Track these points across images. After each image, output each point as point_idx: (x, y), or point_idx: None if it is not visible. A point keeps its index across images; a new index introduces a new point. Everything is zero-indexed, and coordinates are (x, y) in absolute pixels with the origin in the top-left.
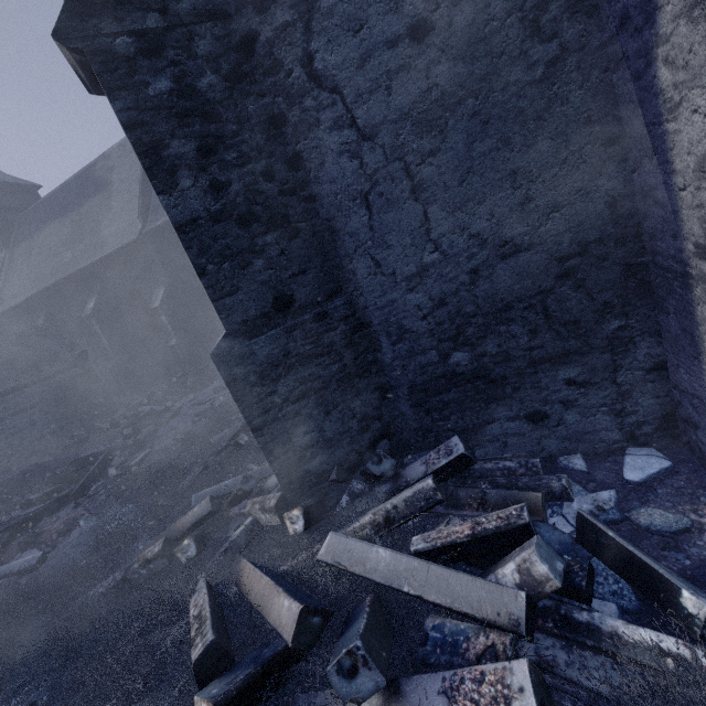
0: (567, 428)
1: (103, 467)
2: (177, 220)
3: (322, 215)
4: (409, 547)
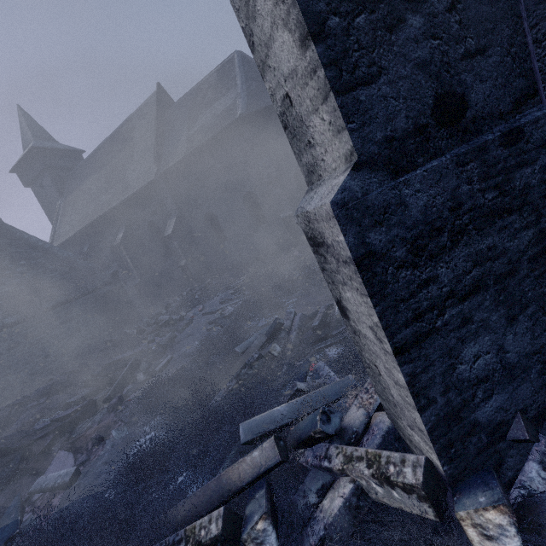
0: None
1: (132, 371)
2: None
3: None
4: None
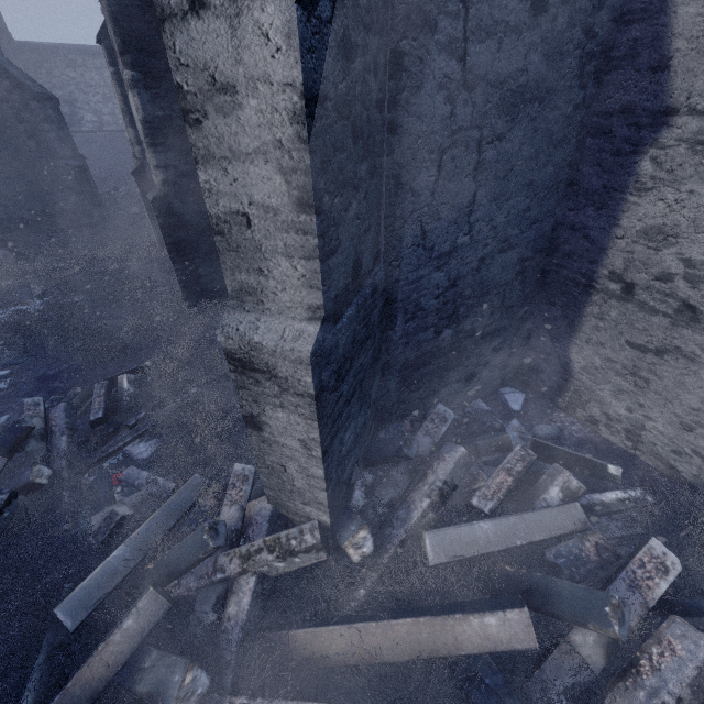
0: (480, 382)
1: None
2: (308, 81)
3: (396, 156)
4: (483, 510)
